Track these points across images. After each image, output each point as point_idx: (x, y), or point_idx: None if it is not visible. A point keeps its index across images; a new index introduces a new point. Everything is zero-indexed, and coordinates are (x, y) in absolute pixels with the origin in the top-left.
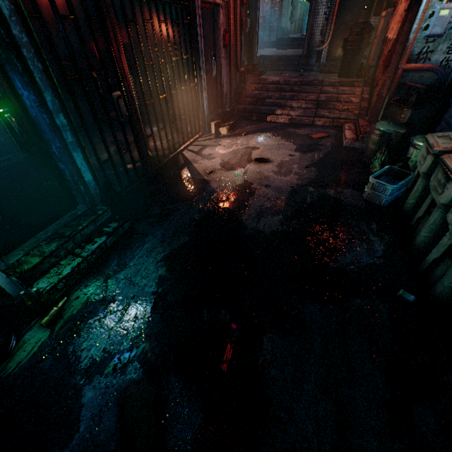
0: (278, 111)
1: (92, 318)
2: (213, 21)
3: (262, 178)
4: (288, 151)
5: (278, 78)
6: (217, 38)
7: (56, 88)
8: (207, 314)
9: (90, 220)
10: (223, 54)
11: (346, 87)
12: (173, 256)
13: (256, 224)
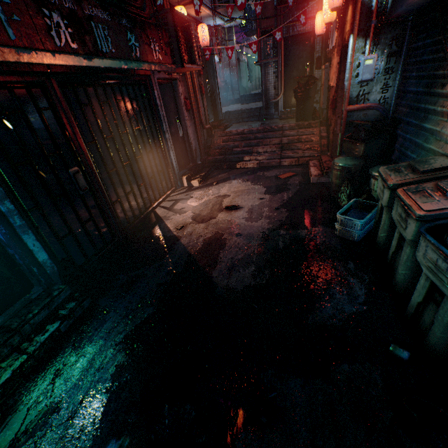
0: (246, 158)
1: (26, 442)
2: (173, 92)
3: (233, 226)
4: (258, 195)
5: (242, 128)
6: (179, 105)
7: (2, 176)
8: (169, 413)
9: (42, 305)
10: (187, 116)
11: (305, 128)
12: (134, 334)
13: (226, 280)
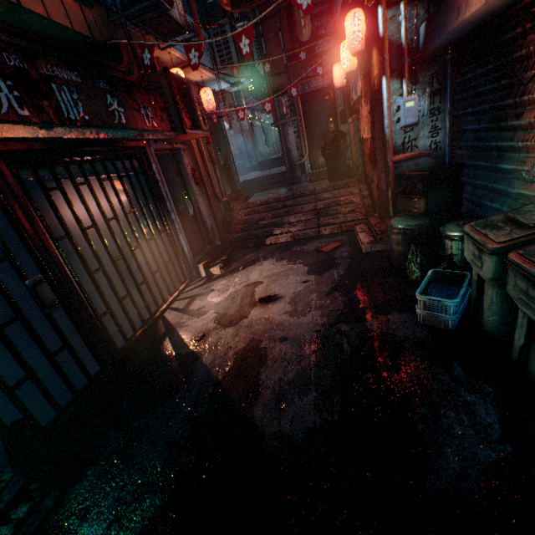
0: (276, 231)
1: None
2: (177, 164)
3: (273, 327)
4: (300, 276)
5: (267, 197)
6: (186, 178)
7: None
8: None
9: None
10: (197, 190)
11: (341, 189)
12: None
13: (277, 422)
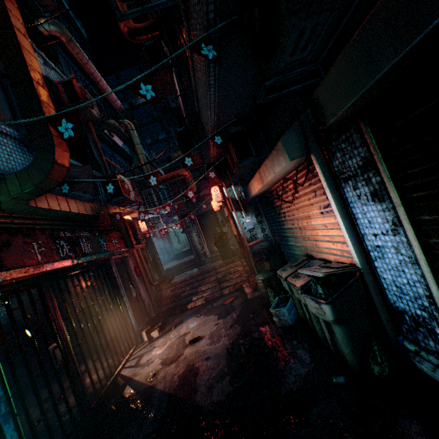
0: (194, 298)
1: None
2: (125, 265)
3: (201, 354)
4: (213, 322)
5: (184, 277)
6: (130, 273)
7: None
8: None
9: None
10: (138, 280)
11: (230, 263)
12: None
13: (210, 398)
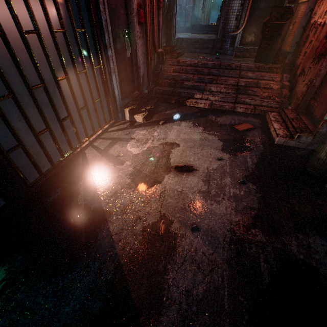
0: (197, 95)
1: None
2: None
3: (185, 207)
4: (214, 151)
5: (196, 60)
6: (130, 13)
7: None
8: None
9: None
10: (138, 31)
11: (264, 72)
12: None
13: None
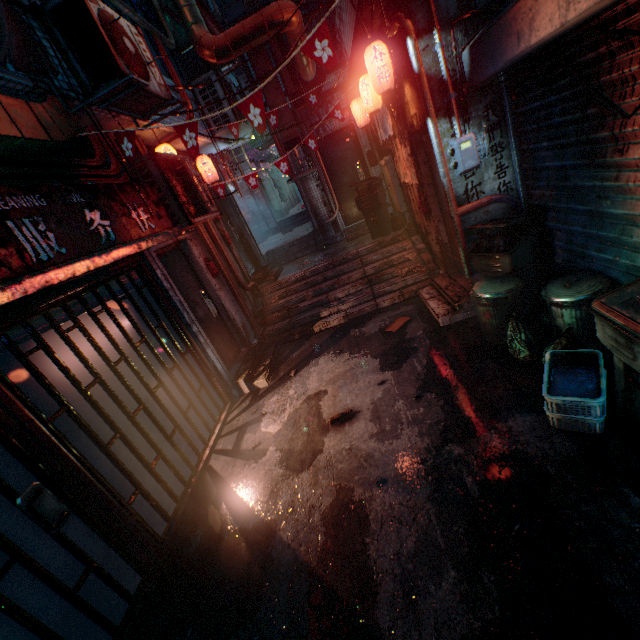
0: (324, 313)
1: None
2: (186, 258)
3: (362, 463)
4: (372, 375)
5: (301, 270)
6: (199, 272)
7: None
8: None
9: None
10: (216, 284)
11: (390, 245)
12: None
13: (417, 634)
